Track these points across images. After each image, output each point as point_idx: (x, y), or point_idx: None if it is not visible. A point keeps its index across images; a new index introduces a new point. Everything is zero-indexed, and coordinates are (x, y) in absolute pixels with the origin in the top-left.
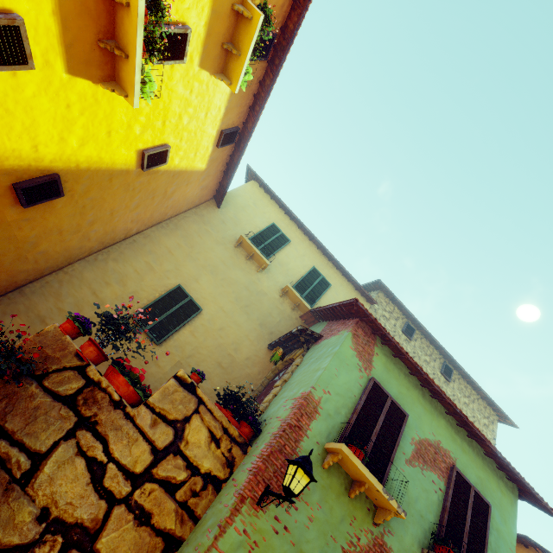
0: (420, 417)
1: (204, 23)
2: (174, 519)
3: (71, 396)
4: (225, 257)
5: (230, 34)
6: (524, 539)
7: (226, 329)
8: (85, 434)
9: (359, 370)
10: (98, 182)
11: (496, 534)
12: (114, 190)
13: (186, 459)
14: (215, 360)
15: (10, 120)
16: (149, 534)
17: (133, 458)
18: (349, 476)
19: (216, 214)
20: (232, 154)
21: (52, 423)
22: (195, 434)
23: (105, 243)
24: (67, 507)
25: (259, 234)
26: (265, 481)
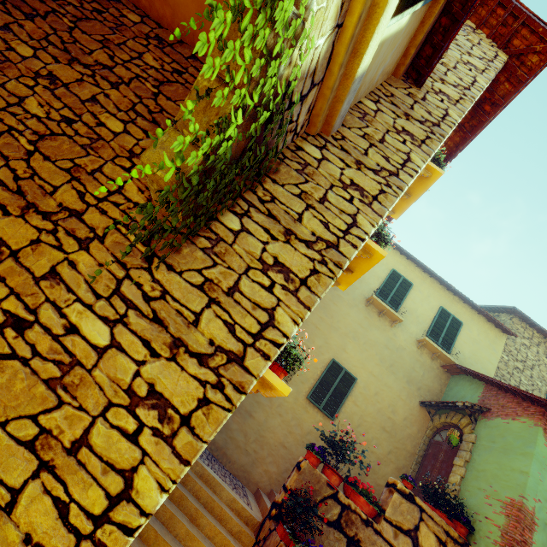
0: None
1: None
2: None
3: (336, 520)
4: (360, 319)
5: None
6: None
7: (380, 393)
8: None
9: None
10: None
11: None
12: None
13: None
14: (379, 426)
15: None
16: None
17: None
18: None
19: None
20: None
21: (333, 545)
22: (426, 540)
23: None
24: None
25: (383, 286)
26: None
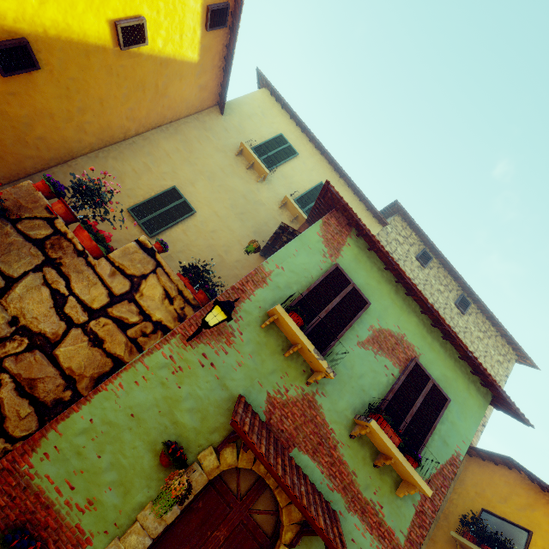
0: (386, 310)
1: None
2: (124, 349)
3: (40, 240)
4: (224, 164)
5: None
6: (509, 461)
7: (219, 232)
8: (50, 271)
9: (322, 255)
10: (75, 59)
11: (450, 426)
12: (96, 73)
13: (139, 307)
14: (205, 258)
15: None
16: (101, 354)
17: (91, 297)
18: (289, 341)
19: (219, 121)
20: (229, 43)
21: (23, 258)
22: (151, 289)
23: (105, 141)
24: (33, 320)
25: (264, 144)
26: (198, 325)
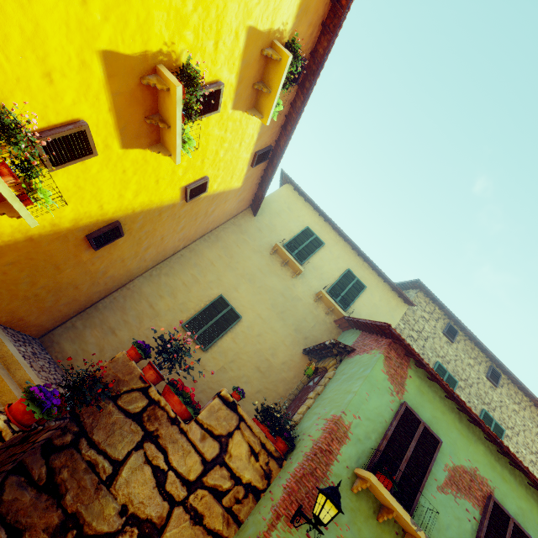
0: (455, 443)
1: (235, 74)
2: (222, 522)
3: (138, 413)
4: (261, 264)
5: (260, 75)
6: None
7: (264, 335)
8: (150, 445)
9: (390, 394)
10: (150, 218)
11: None
12: (163, 221)
13: (230, 470)
14: (254, 365)
15: (82, 193)
16: (202, 532)
17: (187, 467)
18: (378, 500)
19: (252, 223)
20: (266, 168)
21: (125, 436)
22: (237, 448)
23: (158, 260)
24: (140, 505)
25: (294, 239)
26: (298, 501)
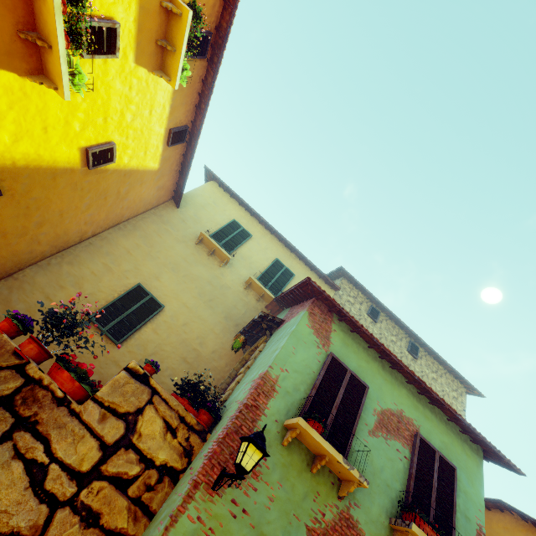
0: (381, 388)
1: (133, 19)
2: (127, 517)
3: (7, 396)
4: (186, 254)
5: (163, 32)
6: (499, 504)
7: (190, 324)
8: (23, 435)
9: (316, 347)
10: (41, 181)
11: (464, 496)
12: (60, 190)
13: (139, 452)
14: (180, 356)
15: None
16: (98, 535)
17: (79, 456)
18: (311, 452)
19: (175, 214)
20: (185, 153)
21: None
22: (149, 425)
23: (59, 246)
24: (1, 516)
25: (220, 231)
26: (221, 464)
